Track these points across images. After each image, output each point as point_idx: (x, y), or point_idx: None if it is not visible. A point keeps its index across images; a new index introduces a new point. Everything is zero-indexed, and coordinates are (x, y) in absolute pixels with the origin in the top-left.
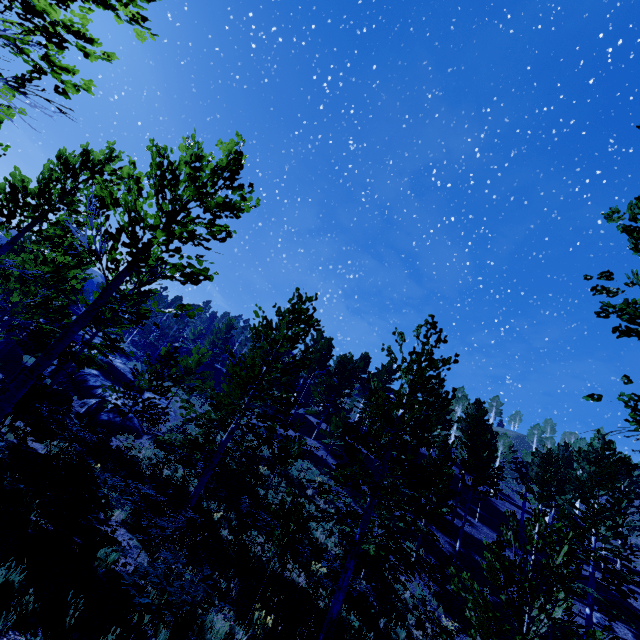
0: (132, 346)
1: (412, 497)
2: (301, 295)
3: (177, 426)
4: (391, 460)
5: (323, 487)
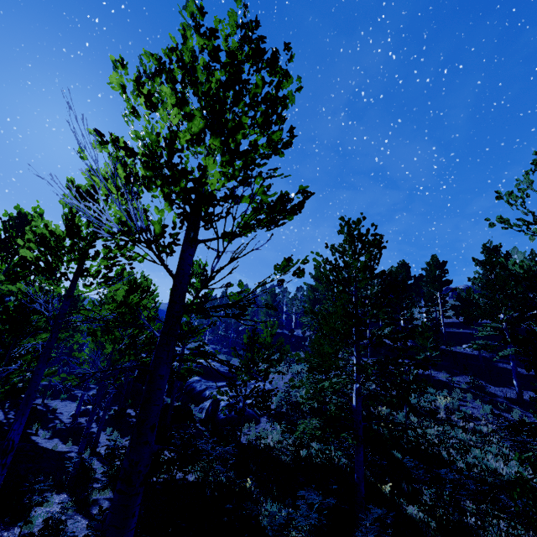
0: (210, 344)
1: None
2: (348, 221)
3: (284, 399)
4: None
5: (450, 404)
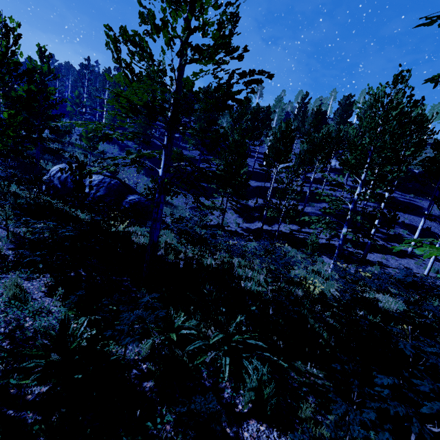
0: None
1: (55, 126)
2: None
3: None
4: (51, 117)
5: (103, 148)
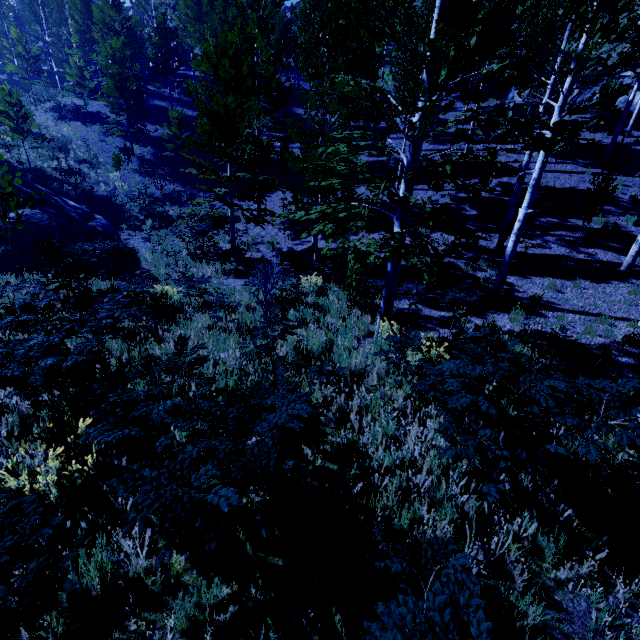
0: None
1: None
2: None
3: None
4: None
5: (75, 133)
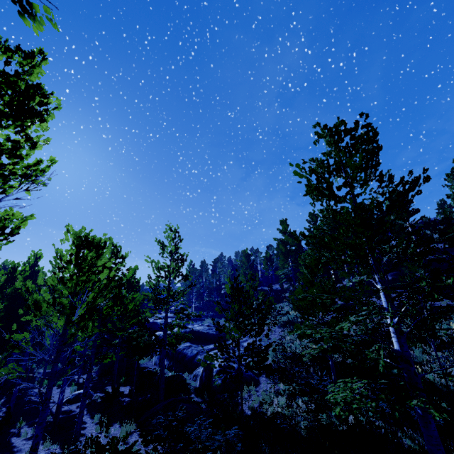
0: (198, 310)
1: None
2: (326, 125)
3: (281, 353)
4: None
5: None
